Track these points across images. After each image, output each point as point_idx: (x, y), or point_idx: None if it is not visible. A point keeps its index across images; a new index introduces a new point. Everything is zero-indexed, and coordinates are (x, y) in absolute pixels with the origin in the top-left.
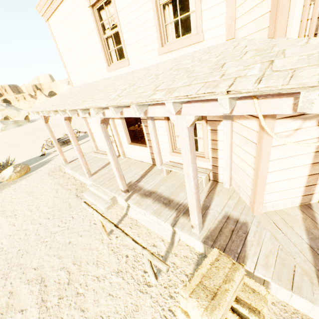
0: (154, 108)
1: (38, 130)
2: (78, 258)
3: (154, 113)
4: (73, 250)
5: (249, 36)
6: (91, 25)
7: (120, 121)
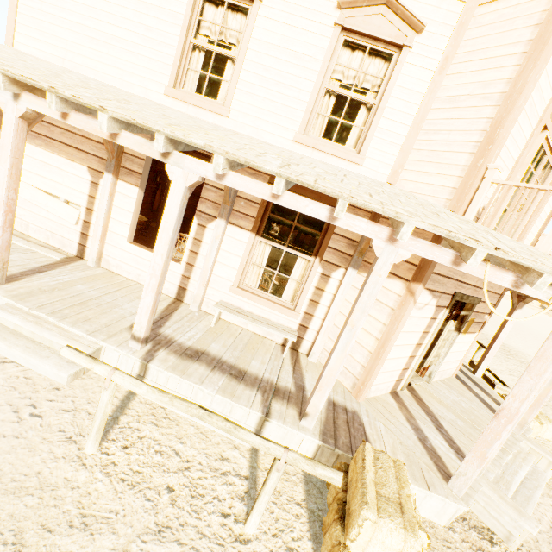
0: (355, 218)
1: None
2: (1, 523)
3: (349, 225)
4: None
5: (419, 195)
6: (176, 2)
7: (136, 191)
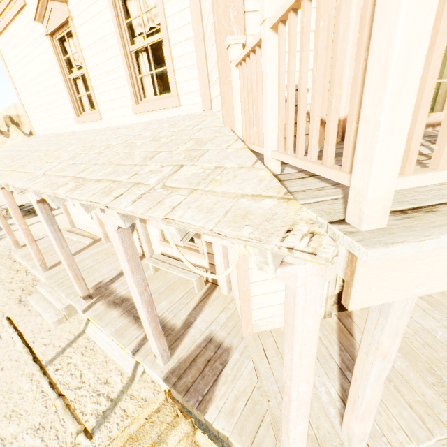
0: None
1: None
2: None
3: None
4: None
5: (217, 113)
6: (52, 58)
7: None
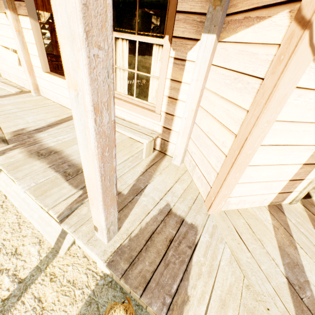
0: None
1: None
2: None
3: None
4: None
5: None
6: None
7: (29, 21)
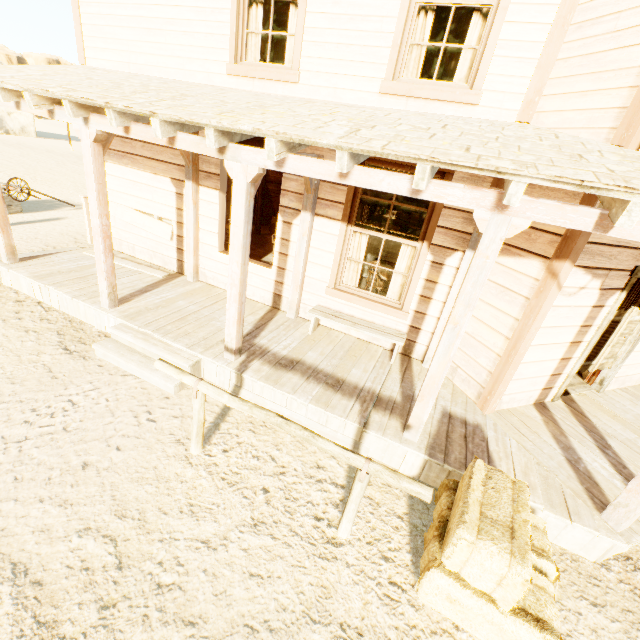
0: (446, 186)
1: None
2: (130, 503)
3: (439, 196)
4: (105, 485)
5: (566, 130)
6: None
7: (218, 195)
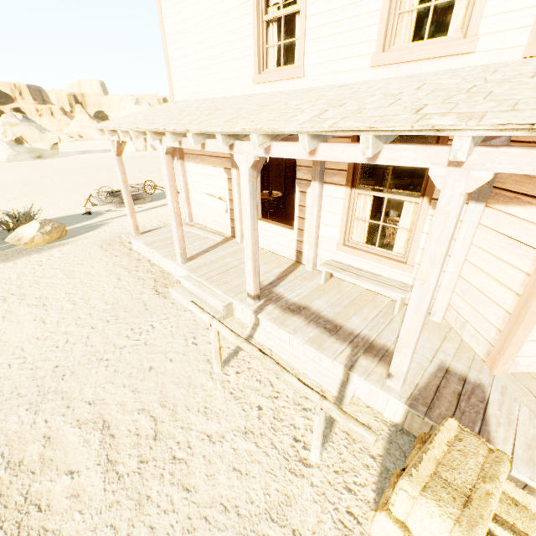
0: (398, 149)
1: (76, 172)
2: (169, 398)
3: (393, 159)
4: (159, 383)
5: None
6: None
7: None
